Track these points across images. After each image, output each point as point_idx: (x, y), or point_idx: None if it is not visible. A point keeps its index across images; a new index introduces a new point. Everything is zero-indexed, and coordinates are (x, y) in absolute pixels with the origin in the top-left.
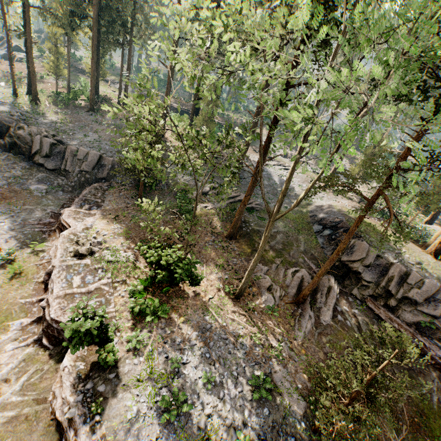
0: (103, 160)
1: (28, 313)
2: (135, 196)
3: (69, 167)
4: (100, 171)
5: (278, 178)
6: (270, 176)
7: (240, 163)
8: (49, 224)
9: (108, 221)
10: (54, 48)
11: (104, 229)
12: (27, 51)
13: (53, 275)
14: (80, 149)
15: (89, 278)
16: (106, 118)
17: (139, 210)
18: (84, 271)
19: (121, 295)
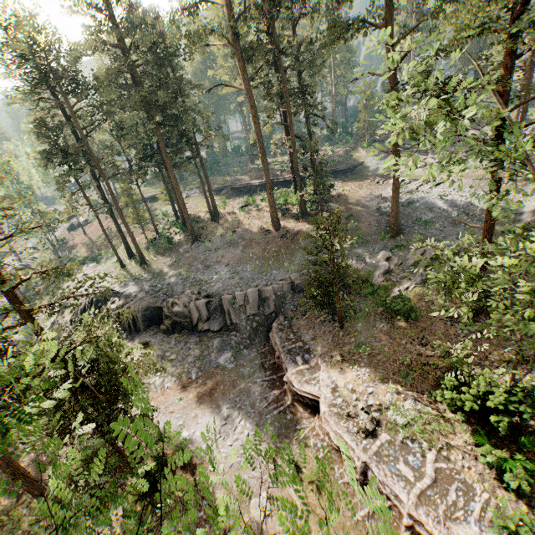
0: (262, 293)
1: (378, 531)
2: (327, 318)
3: (235, 318)
4: (266, 306)
5: (439, 202)
6: (427, 204)
7: (396, 212)
8: (278, 398)
9: (341, 368)
10: (129, 200)
11: (349, 381)
12: (114, 218)
13: (378, 476)
14: (236, 295)
15: (412, 460)
16: (214, 241)
17: (348, 333)
18: (397, 453)
19: (466, 467)
